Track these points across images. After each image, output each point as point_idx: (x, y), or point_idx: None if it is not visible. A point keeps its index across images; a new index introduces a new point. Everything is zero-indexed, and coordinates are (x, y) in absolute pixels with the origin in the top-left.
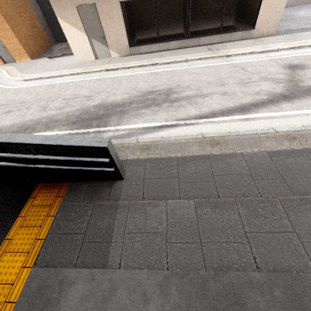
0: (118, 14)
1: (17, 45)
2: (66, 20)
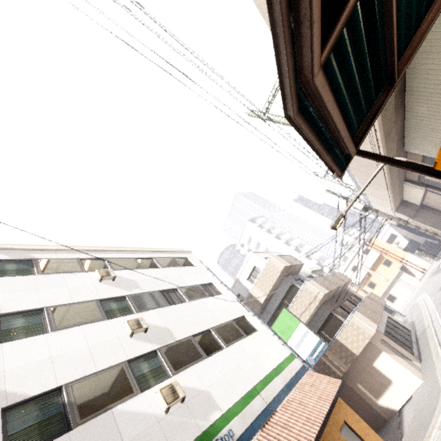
0: (390, 340)
1: (378, 440)
2: (386, 351)
